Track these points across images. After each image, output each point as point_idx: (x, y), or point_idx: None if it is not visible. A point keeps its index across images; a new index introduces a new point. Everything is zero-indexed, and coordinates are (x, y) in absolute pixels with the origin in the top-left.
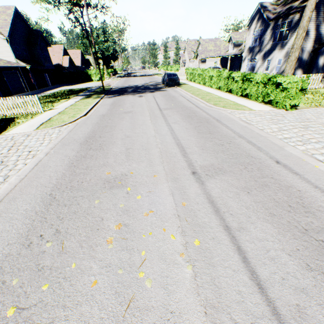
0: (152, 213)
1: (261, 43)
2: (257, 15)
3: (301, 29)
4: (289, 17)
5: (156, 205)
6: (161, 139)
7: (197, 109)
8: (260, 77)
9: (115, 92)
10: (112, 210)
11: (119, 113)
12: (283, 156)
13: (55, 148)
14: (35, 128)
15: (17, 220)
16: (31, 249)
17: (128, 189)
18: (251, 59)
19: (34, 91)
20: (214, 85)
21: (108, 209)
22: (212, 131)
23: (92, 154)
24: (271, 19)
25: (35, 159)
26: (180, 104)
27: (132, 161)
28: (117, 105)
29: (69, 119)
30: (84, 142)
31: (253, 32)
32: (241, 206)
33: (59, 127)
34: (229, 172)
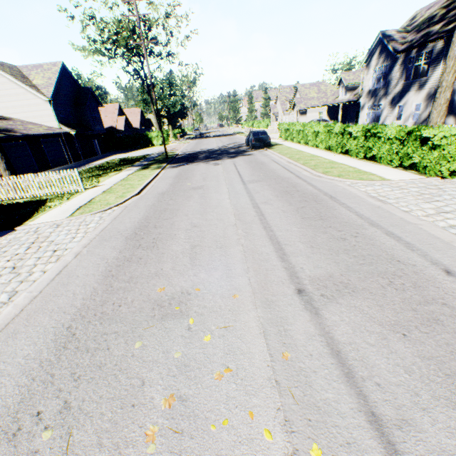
0: (229, 375)
1: (387, 84)
2: (379, 48)
3: (451, 59)
4: (427, 47)
5: (237, 356)
6: (245, 229)
7: (298, 181)
8: (393, 130)
9: (181, 160)
10: (161, 364)
11: (185, 189)
12: (455, 259)
13: (91, 245)
14: (69, 214)
15: (9, 378)
16: (15, 443)
17: (191, 321)
18: (373, 106)
19: (79, 163)
20: (322, 144)
21: (155, 362)
22: (325, 216)
23: (141, 256)
24: (399, 51)
25: (59, 264)
26: (273, 173)
27: (199, 268)
28: (183, 178)
29: (116, 200)
30: (131, 235)
31: (374, 69)
32: (396, 367)
33: (101, 213)
34: (361, 292)
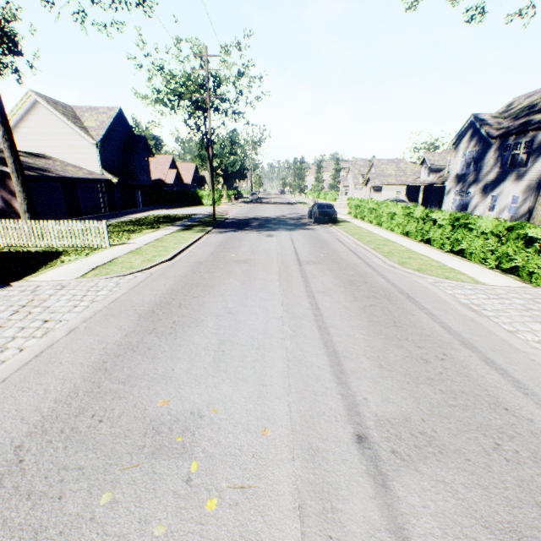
0: None
1: (478, 170)
2: (470, 131)
3: None
4: (527, 135)
5: None
6: (293, 326)
7: (366, 269)
8: (489, 223)
9: (230, 225)
10: None
11: (228, 261)
12: None
13: (93, 319)
14: (81, 274)
15: None
16: None
17: (193, 466)
18: (460, 192)
19: (114, 213)
20: (398, 228)
21: (121, 538)
22: (400, 322)
23: (151, 344)
24: (494, 137)
25: (44, 341)
26: (337, 255)
27: (223, 376)
28: (227, 247)
29: (142, 264)
30: (147, 313)
31: (463, 153)
32: None
33: (119, 277)
34: (453, 455)
